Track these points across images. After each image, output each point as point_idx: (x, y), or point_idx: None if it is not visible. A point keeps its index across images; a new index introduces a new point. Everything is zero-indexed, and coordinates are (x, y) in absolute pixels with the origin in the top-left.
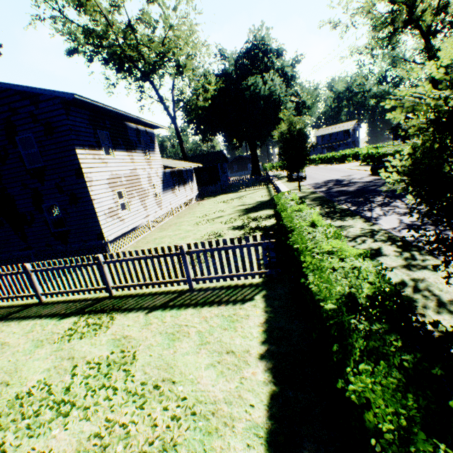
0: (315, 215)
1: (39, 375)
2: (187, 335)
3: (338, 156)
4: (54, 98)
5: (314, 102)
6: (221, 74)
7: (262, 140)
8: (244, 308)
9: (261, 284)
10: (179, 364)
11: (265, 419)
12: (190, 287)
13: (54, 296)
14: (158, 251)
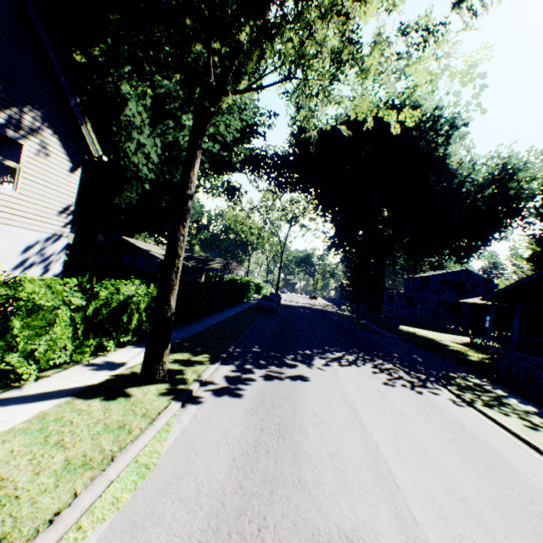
0: None
1: None
2: None
3: None
4: (493, 285)
5: None
6: None
7: None
8: None
9: None
10: None
11: None
12: None
13: None
14: None
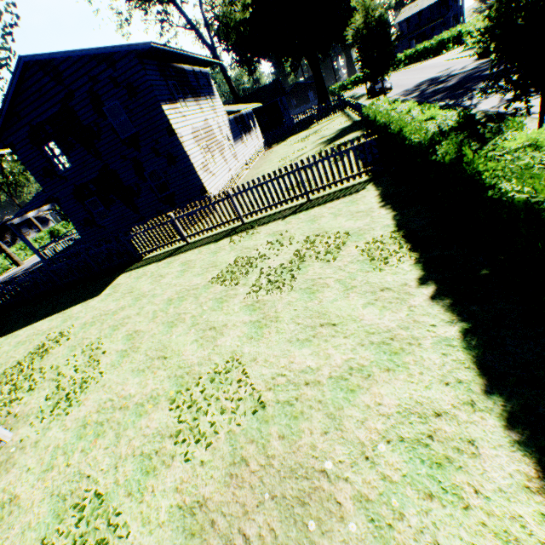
0: (410, 104)
1: (233, 258)
2: (323, 217)
3: (433, 46)
4: (128, 54)
5: None
6: None
7: (325, 50)
8: (359, 195)
9: (368, 180)
10: (325, 226)
11: (392, 222)
12: (308, 199)
13: (196, 236)
14: (276, 174)
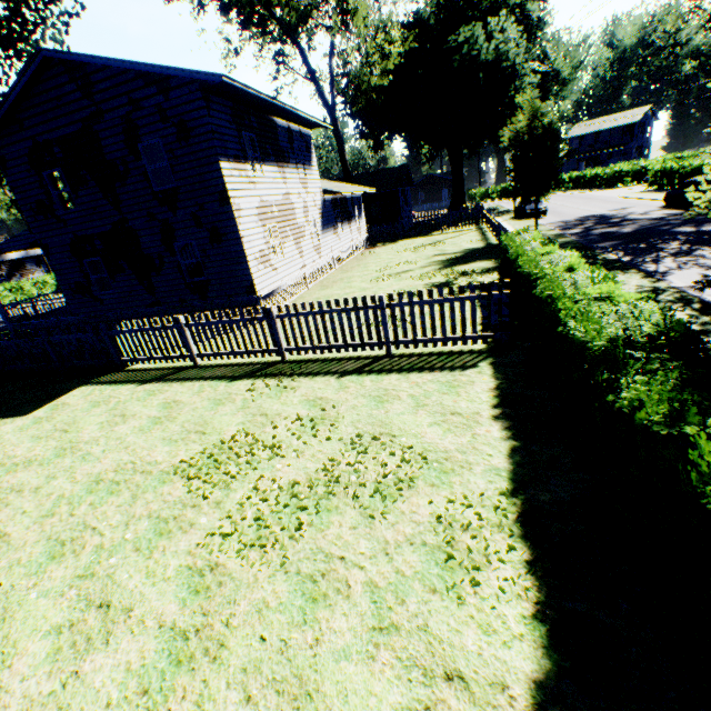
0: (574, 257)
1: (234, 427)
2: (398, 398)
3: (607, 175)
4: (190, 83)
5: (575, 72)
6: (411, 23)
7: (473, 146)
8: (466, 375)
9: (485, 351)
10: (395, 422)
11: (506, 465)
12: (388, 353)
13: (211, 358)
14: (348, 304)
